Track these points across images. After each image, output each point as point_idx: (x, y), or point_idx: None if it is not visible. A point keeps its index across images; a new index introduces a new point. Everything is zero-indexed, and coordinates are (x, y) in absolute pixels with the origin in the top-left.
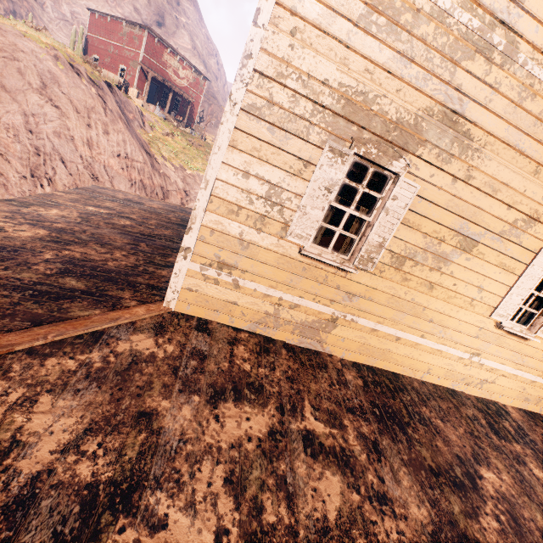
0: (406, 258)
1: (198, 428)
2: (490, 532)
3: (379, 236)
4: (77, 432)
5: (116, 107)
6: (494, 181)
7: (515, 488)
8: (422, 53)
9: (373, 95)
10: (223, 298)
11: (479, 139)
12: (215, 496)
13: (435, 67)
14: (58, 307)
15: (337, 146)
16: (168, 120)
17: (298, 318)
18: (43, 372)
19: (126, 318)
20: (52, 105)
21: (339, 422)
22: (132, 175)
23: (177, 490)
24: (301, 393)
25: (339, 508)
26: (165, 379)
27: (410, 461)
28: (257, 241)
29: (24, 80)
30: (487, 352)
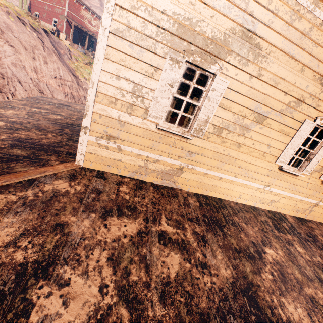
0: (223, 128)
1: (93, 231)
2: (267, 281)
3: (205, 115)
4: (15, 235)
5: (51, 45)
6: (276, 77)
7: (285, 257)
8: None
9: (196, 20)
10: (112, 157)
11: (266, 49)
12: (101, 267)
13: None
14: (7, 166)
15: (174, 56)
16: (87, 54)
17: (159, 168)
18: None
19: (51, 171)
20: (8, 45)
21: (182, 226)
22: (65, 89)
23: (77, 265)
24: (160, 211)
25: (177, 271)
26: (74, 205)
27: (223, 246)
28: (129, 121)
29: None
30: (274, 184)
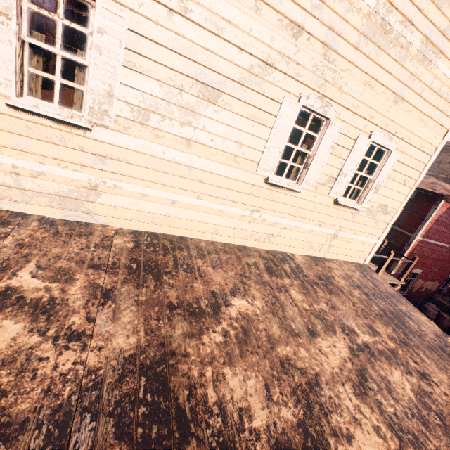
0: (150, 111)
1: None
2: (209, 345)
3: (103, 82)
4: None
5: None
6: (215, 17)
7: (263, 309)
8: None
9: None
10: None
11: None
12: None
13: None
14: None
15: None
16: None
17: (49, 188)
18: None
19: None
20: None
21: (69, 277)
22: None
23: None
24: (31, 256)
25: None
26: None
27: (146, 301)
28: None
29: None
30: (265, 208)
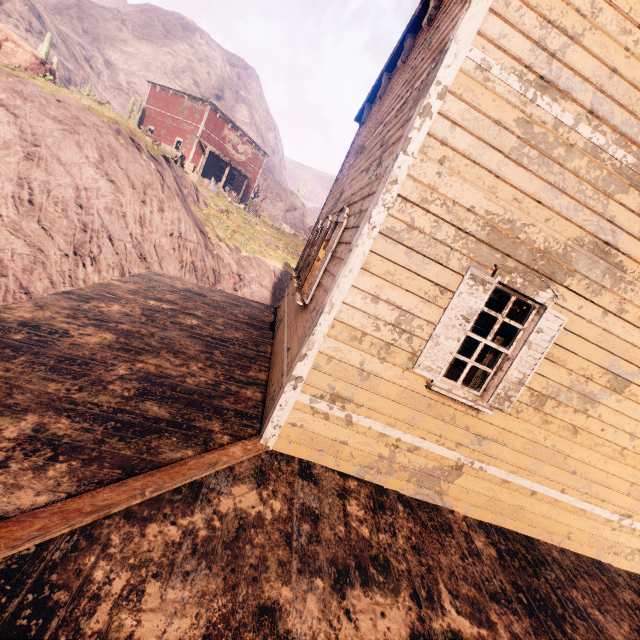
0: (548, 397)
1: (330, 632)
2: None
3: (519, 371)
4: None
5: (174, 183)
6: None
7: None
8: (573, 185)
9: (521, 223)
10: (331, 436)
11: (633, 271)
12: None
13: (587, 198)
14: (147, 446)
15: (479, 273)
16: (222, 195)
17: (416, 463)
18: (145, 545)
19: (224, 462)
20: (107, 180)
21: (486, 616)
22: (184, 256)
23: None
24: (432, 570)
25: None
26: (280, 553)
27: None
28: (379, 371)
29: (81, 153)
30: None
